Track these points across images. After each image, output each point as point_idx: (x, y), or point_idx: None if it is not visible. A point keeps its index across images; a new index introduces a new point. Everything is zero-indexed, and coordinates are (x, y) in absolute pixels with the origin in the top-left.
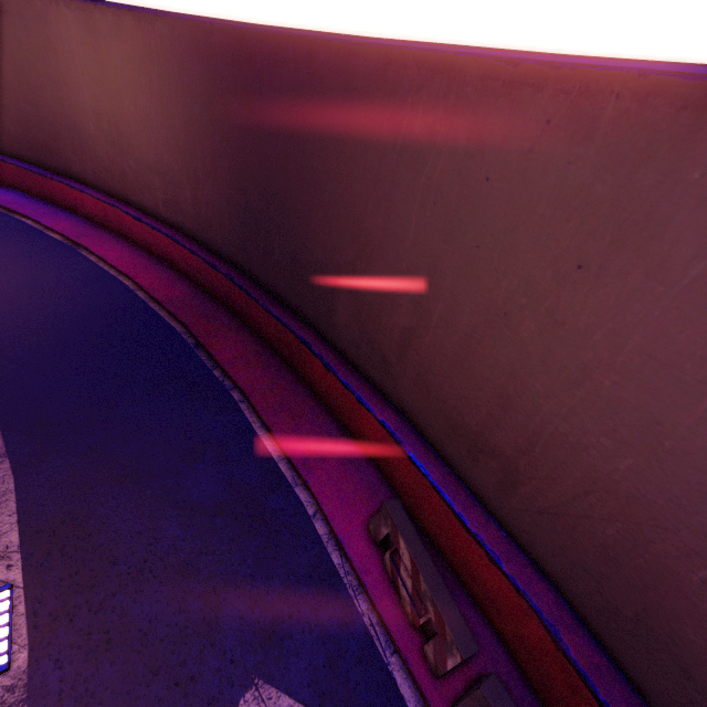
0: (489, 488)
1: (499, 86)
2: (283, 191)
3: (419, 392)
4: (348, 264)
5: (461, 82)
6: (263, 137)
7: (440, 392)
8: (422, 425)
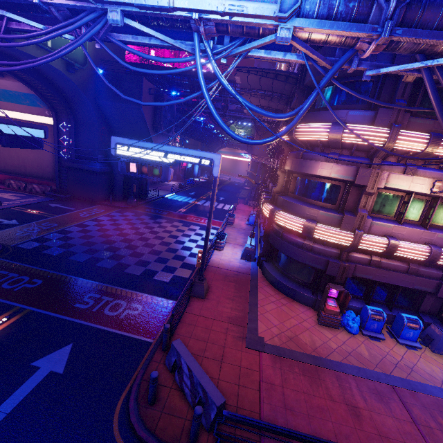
0: (24, 172)
1: None
2: None
3: (6, 166)
4: None
5: None
6: None
7: (9, 163)
8: (10, 171)
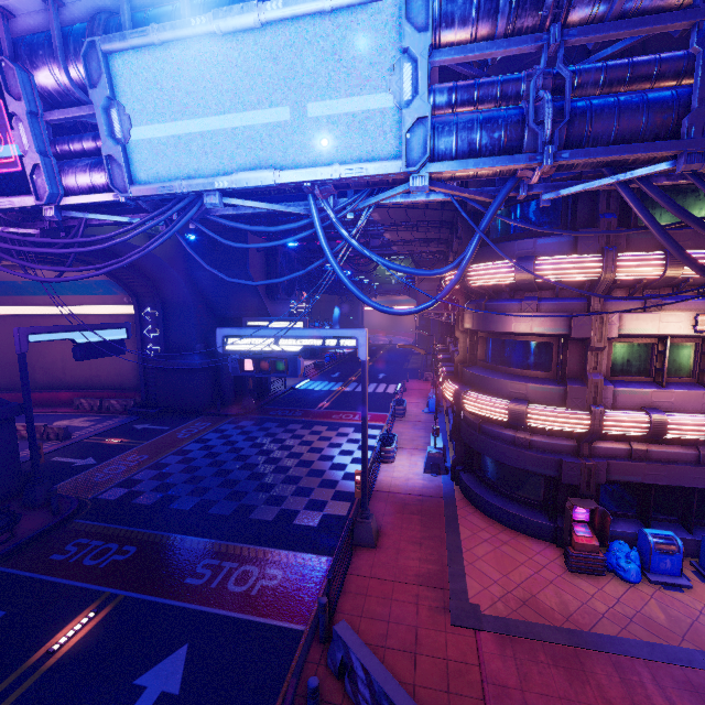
0: (99, 384)
1: (61, 319)
2: None
3: (74, 379)
4: (37, 362)
5: (53, 319)
6: None
7: (79, 374)
8: (79, 386)
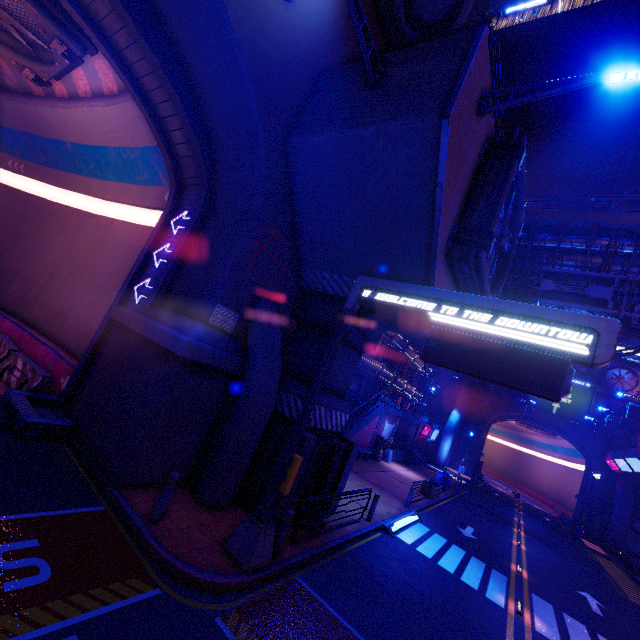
0: (56, 330)
1: (87, 217)
2: (3, 241)
3: (40, 309)
4: (26, 267)
5: (80, 215)
6: (3, 221)
7: (49, 304)
8: (37, 323)
